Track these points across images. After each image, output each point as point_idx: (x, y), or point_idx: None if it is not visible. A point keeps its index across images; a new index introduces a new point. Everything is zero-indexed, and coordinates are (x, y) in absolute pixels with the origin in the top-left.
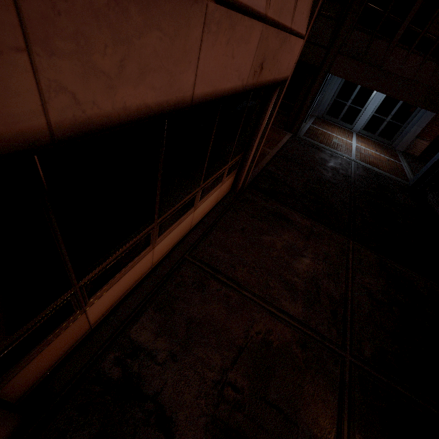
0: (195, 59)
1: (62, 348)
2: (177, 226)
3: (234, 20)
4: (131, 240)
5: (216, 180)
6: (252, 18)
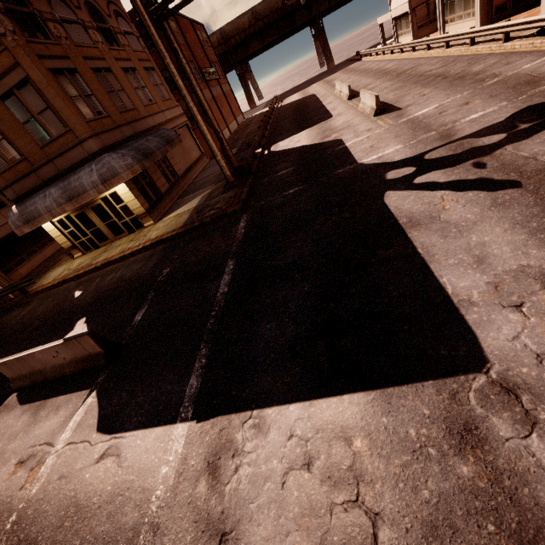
0: (0, 233)
1: (18, 276)
2: (36, 257)
3: (3, 227)
4: (18, 258)
5: (44, 244)
6: (6, 224)
